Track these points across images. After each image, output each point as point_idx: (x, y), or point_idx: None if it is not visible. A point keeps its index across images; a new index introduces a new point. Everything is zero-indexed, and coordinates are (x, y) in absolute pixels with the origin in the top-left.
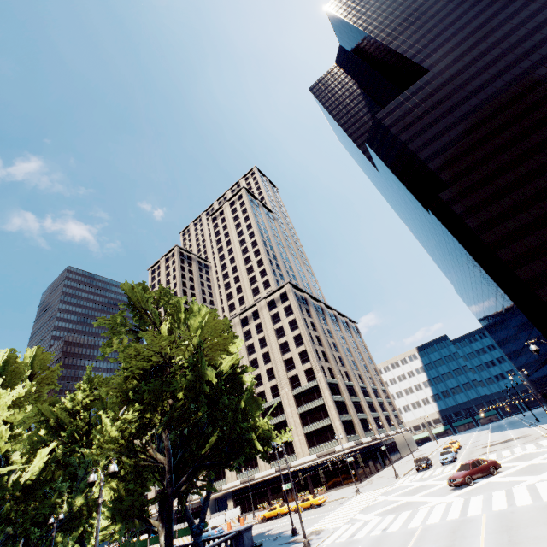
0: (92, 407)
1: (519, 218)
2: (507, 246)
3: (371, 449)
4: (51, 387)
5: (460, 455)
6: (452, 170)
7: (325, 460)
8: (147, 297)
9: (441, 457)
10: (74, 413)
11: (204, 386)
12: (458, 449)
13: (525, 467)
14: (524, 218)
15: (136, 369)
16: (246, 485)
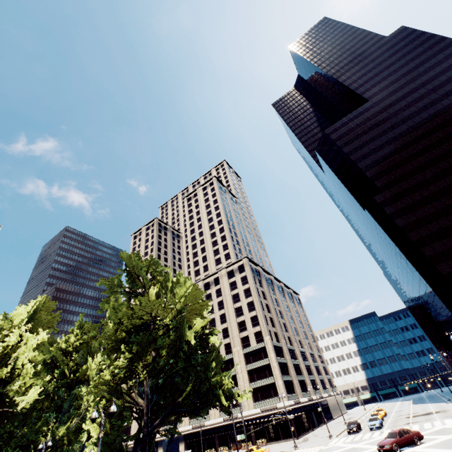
0: (81, 349)
1: (439, 222)
2: (429, 244)
3: (307, 409)
4: (52, 330)
5: (386, 423)
6: (385, 179)
7: (267, 414)
8: (142, 265)
9: (370, 423)
10: (66, 353)
11: (183, 345)
12: (384, 417)
13: (445, 440)
14: (444, 223)
15: (129, 325)
16: (197, 430)
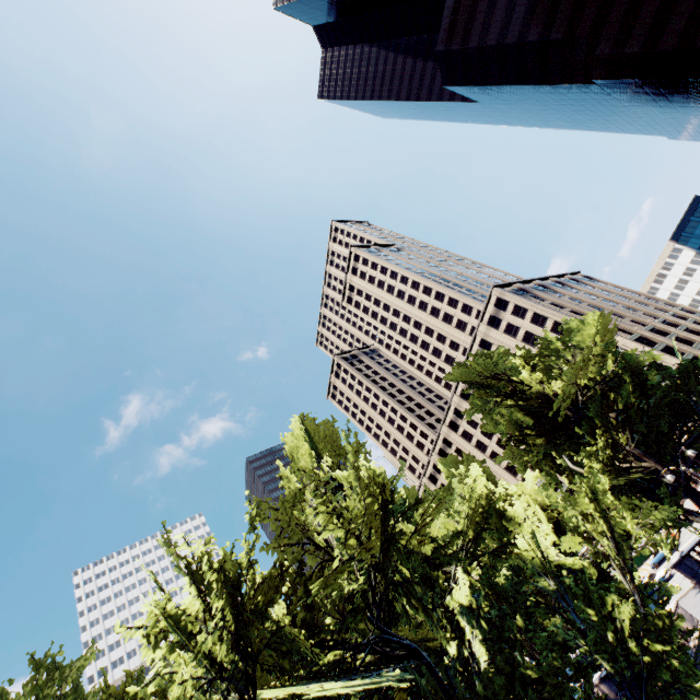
0: None
1: None
2: None
3: None
4: None
5: None
6: (587, 16)
7: None
8: (495, 361)
9: None
10: None
11: (647, 374)
12: None
13: None
14: None
15: (562, 412)
16: None
